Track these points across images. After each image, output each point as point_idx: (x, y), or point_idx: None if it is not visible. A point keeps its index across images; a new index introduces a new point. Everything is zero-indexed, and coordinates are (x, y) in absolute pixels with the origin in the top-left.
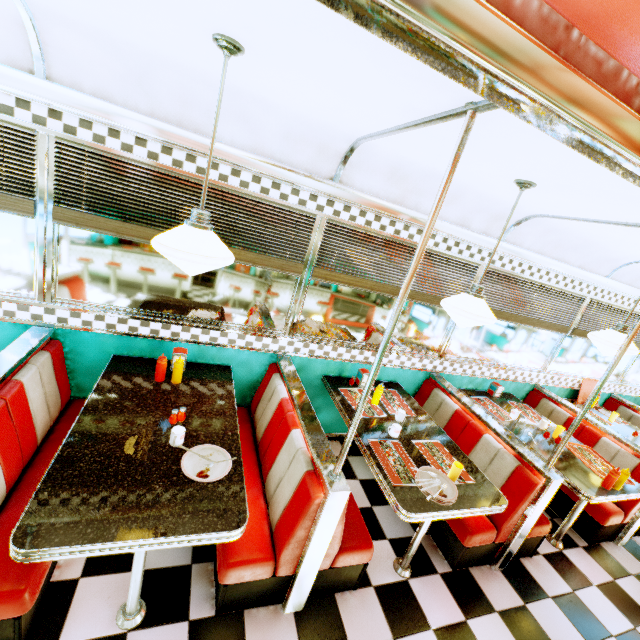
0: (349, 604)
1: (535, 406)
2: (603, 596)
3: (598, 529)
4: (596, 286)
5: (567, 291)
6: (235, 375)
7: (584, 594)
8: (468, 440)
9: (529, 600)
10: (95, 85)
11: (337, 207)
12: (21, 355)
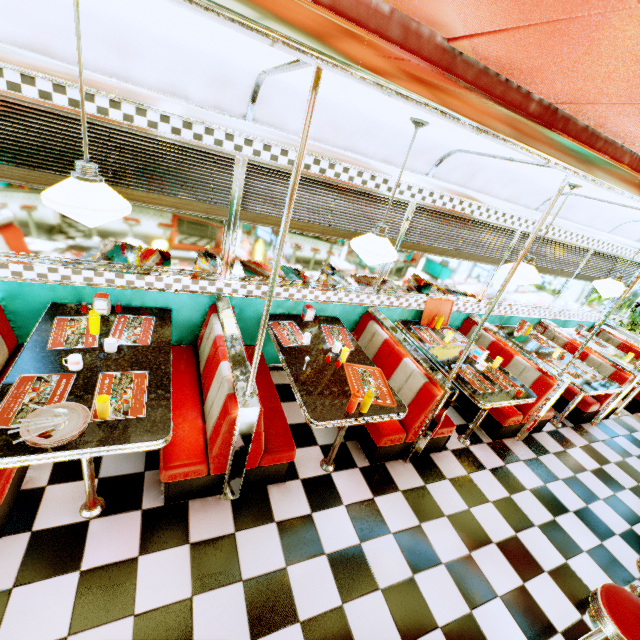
0: None
1: (364, 329)
2: (346, 515)
3: (377, 450)
4: (421, 188)
5: (380, 194)
6: None
7: (323, 515)
8: (213, 369)
9: (245, 527)
10: None
11: None
12: None
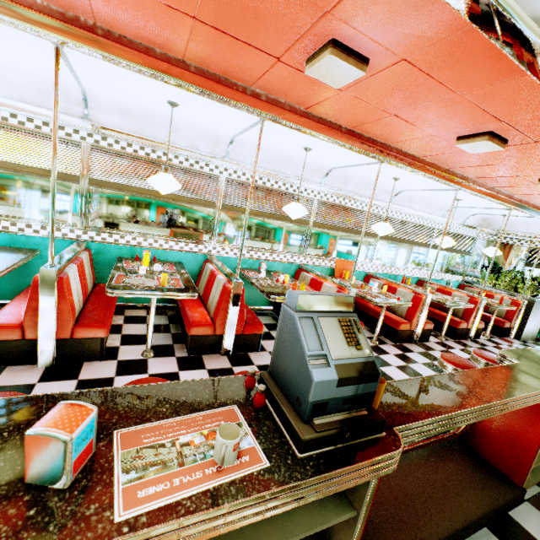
0: (92, 365)
1: (298, 278)
2: None
3: None
4: (319, 191)
5: (296, 195)
6: (45, 257)
7: None
8: (212, 283)
9: (237, 366)
10: None
11: (96, 138)
12: None
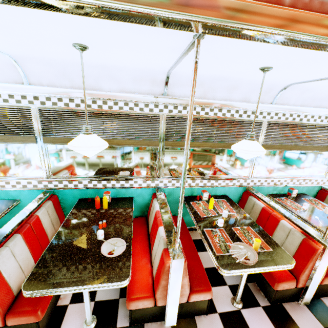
0: (203, 323)
1: (324, 199)
2: None
3: None
4: None
5: None
6: (136, 201)
7: None
8: (271, 224)
9: None
10: (47, 81)
11: (170, 108)
12: (37, 203)
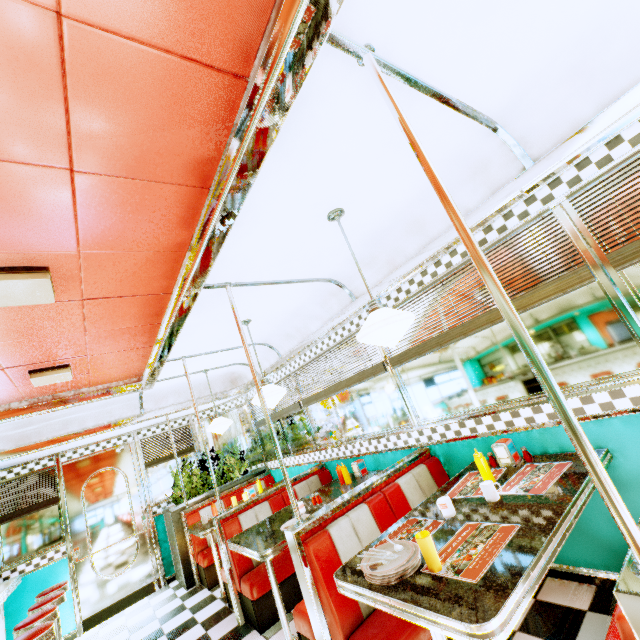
0: None
1: None
2: None
3: None
4: None
5: None
6: None
7: None
8: None
9: None
10: (287, 348)
11: None
12: (298, 475)
